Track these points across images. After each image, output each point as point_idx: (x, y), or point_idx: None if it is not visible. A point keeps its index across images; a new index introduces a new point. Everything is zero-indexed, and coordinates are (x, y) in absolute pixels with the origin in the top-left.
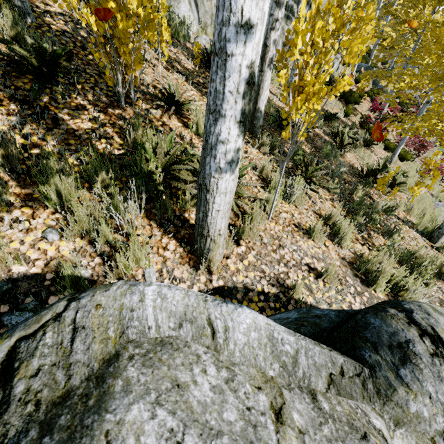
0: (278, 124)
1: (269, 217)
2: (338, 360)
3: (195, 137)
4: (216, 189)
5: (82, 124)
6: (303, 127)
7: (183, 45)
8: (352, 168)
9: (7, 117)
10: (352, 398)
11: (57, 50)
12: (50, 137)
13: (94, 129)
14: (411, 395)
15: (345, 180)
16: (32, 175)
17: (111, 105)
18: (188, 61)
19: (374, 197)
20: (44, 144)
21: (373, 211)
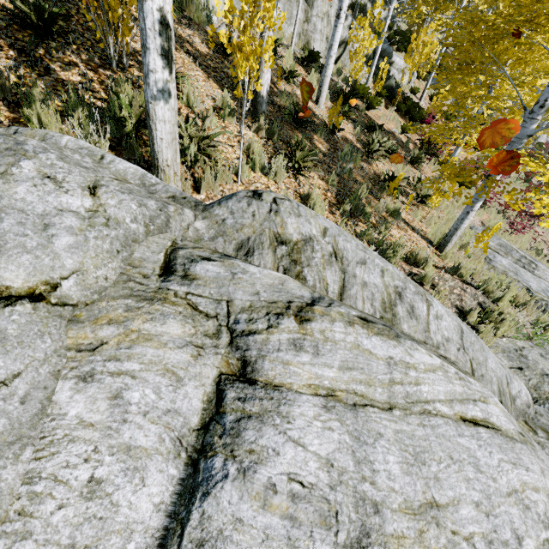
0: (293, 118)
1: (238, 180)
2: (187, 195)
3: (185, 109)
4: (155, 115)
5: (71, 77)
6: (250, 86)
7: (202, 29)
8: (375, 176)
9: (5, 60)
10: (182, 205)
11: (54, 10)
12: (41, 82)
13: (82, 83)
14: (219, 208)
15: (357, 181)
16: (21, 106)
17: (103, 67)
18: (202, 44)
19: (387, 203)
20: (34, 86)
21: (363, 203)
